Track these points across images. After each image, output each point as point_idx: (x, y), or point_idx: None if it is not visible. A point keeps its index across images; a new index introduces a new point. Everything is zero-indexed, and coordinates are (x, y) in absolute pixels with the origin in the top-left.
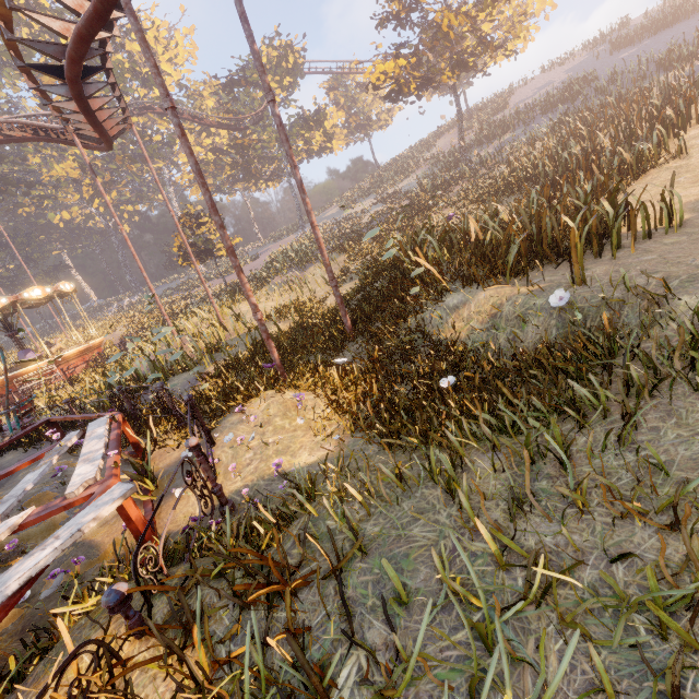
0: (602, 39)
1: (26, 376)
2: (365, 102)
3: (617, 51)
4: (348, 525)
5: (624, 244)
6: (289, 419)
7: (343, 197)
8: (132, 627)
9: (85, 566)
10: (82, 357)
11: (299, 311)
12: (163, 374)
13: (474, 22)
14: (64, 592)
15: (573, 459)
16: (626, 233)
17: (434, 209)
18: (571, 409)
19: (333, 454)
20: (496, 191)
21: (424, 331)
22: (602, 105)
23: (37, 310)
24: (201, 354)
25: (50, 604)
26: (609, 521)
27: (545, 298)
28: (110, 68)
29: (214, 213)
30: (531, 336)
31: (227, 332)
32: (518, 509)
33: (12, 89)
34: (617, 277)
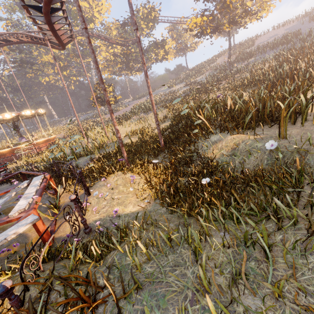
0: (306, 15)
1: (20, 149)
2: (185, 37)
3: (313, 21)
4: (131, 274)
5: (308, 118)
6: (126, 187)
7: (170, 82)
8: (12, 304)
9: (20, 247)
10: (45, 143)
11: (142, 133)
12: (76, 156)
13: (243, 1)
14: (8, 259)
15: (273, 250)
16: (309, 112)
17: (211, 91)
18: (274, 216)
19: (144, 209)
20: (243, 85)
21: (197, 152)
22: (302, 47)
23: (31, 120)
24: (94, 149)
25: (1, 264)
26: (295, 307)
27: (263, 143)
28: (64, 9)
29: (101, 83)
30: (252, 162)
31: (108, 139)
32: (235, 289)
33: (28, 19)
34: (304, 137)
